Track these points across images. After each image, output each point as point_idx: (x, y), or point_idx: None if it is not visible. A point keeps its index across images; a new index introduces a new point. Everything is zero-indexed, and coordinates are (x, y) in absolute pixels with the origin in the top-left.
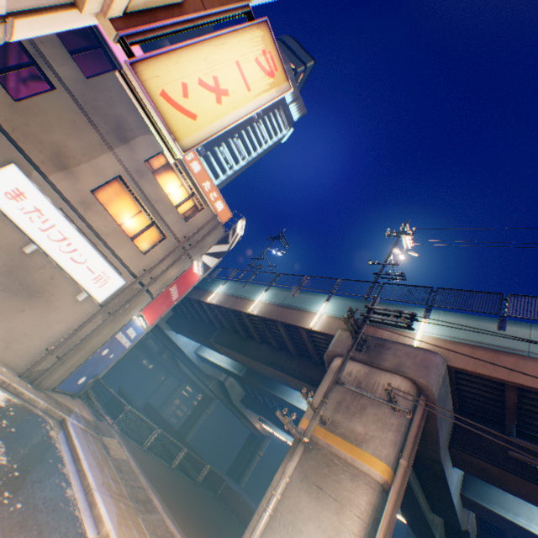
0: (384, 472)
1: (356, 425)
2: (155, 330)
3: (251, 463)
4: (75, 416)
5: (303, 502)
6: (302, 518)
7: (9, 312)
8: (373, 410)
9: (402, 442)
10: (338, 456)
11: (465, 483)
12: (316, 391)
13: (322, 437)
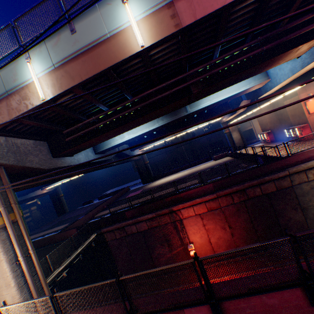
0: None
1: None
2: None
3: (63, 202)
4: None
5: None
6: None
7: None
8: None
9: None
10: None
11: (94, 149)
12: None
13: None
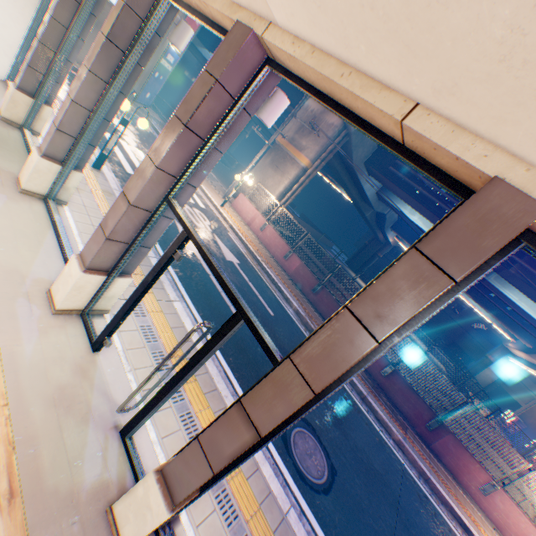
0: (305, 164)
1: (301, 143)
2: (187, 47)
3: None
4: (152, 120)
5: (267, 172)
6: (265, 178)
7: (89, 42)
8: (313, 136)
9: (321, 153)
10: (288, 156)
11: (380, 189)
12: (289, 121)
13: (283, 147)
